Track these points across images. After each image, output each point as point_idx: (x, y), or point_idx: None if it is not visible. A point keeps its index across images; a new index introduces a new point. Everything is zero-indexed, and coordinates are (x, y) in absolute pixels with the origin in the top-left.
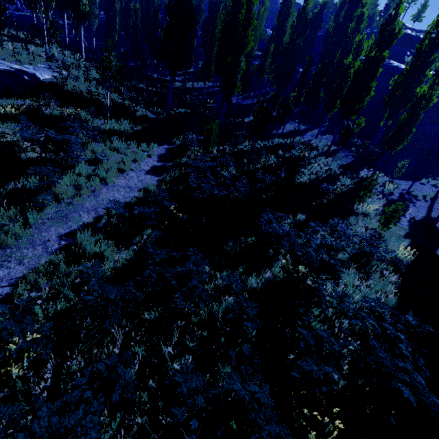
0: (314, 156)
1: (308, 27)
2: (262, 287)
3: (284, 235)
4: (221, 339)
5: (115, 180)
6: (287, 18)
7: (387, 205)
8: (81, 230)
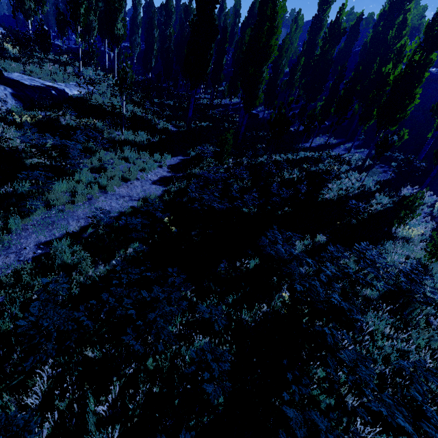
0: (345, 171)
1: (341, 37)
2: (251, 327)
3: (290, 260)
4: (175, 402)
5: (116, 189)
6: (319, 31)
7: (436, 229)
8: (57, 239)
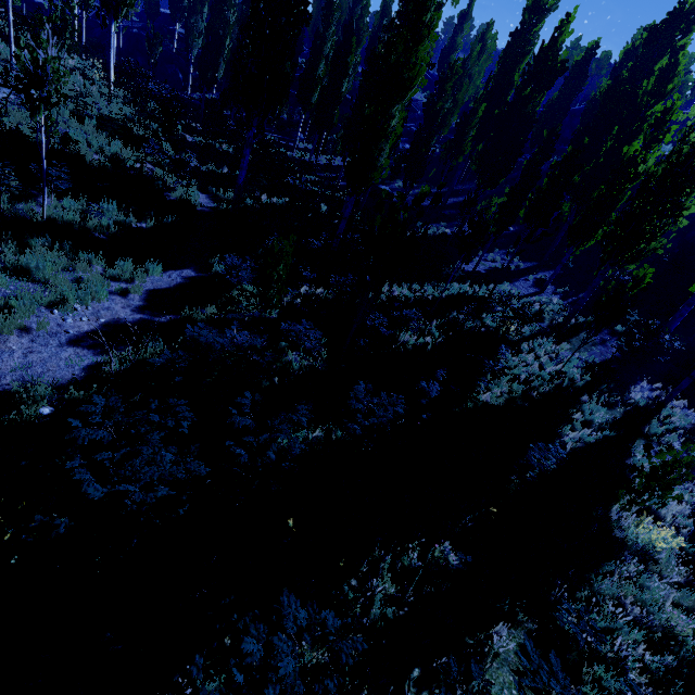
0: (530, 335)
1: (556, 76)
2: None
3: None
4: None
5: None
6: (518, 61)
7: None
8: None
